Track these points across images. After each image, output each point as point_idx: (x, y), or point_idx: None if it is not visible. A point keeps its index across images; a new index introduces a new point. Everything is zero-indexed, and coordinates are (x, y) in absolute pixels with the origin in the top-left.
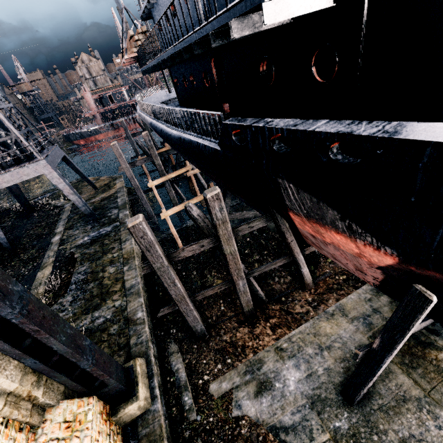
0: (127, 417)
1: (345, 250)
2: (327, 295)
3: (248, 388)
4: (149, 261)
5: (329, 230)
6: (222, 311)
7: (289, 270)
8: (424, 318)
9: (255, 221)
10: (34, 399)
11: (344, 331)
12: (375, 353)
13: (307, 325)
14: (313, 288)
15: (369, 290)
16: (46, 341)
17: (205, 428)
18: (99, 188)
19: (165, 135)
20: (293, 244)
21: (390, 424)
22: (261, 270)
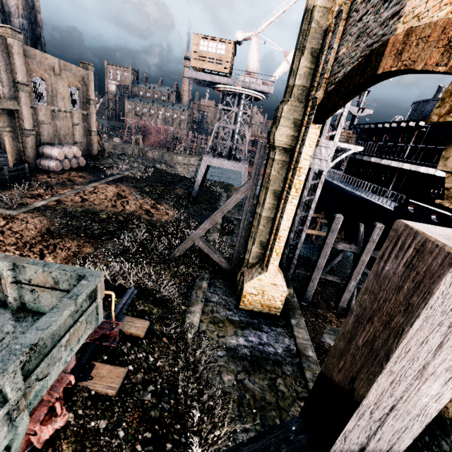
0: None
1: None
2: None
3: (331, 336)
4: (327, 237)
5: None
6: (319, 300)
7: None
8: None
9: None
10: None
11: None
12: None
13: None
14: None
15: None
16: (303, 232)
17: None
18: None
19: (340, 190)
20: None
21: None
22: None
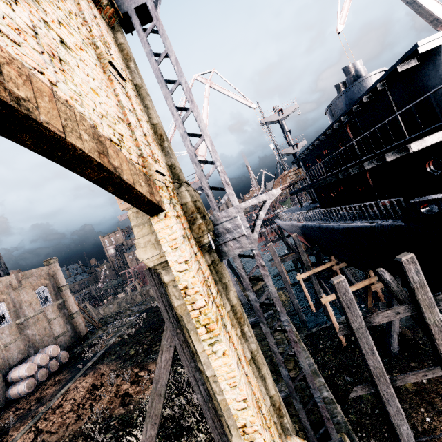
0: None
1: None
2: None
3: None
4: (348, 320)
5: None
6: (430, 423)
7: None
8: None
9: None
10: (281, 416)
11: None
12: None
13: None
14: None
15: None
16: (298, 355)
17: None
18: None
19: (325, 229)
20: None
21: None
22: None
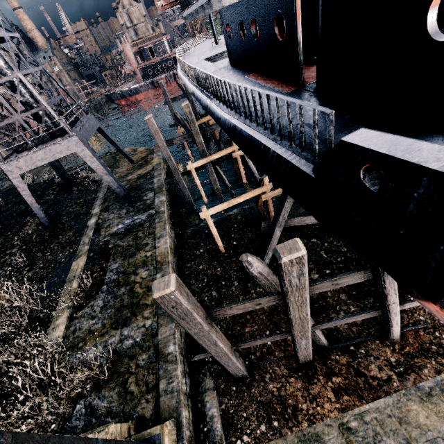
0: None
1: None
2: (421, 359)
3: None
4: (184, 328)
5: None
6: (268, 348)
7: (361, 305)
8: None
9: (344, 278)
10: None
11: None
12: None
13: (388, 401)
14: (399, 344)
15: None
16: None
17: None
18: (136, 162)
19: (211, 115)
20: (393, 306)
21: None
22: (333, 324)
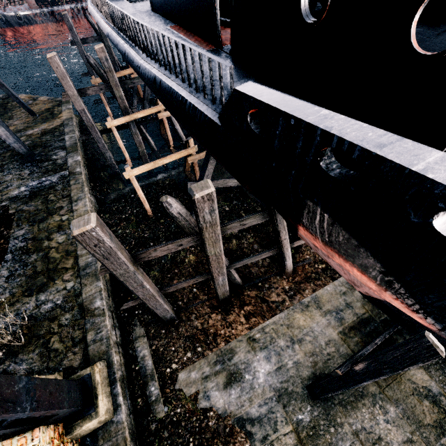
0: (85, 432)
1: (353, 275)
2: (305, 284)
3: (218, 379)
4: (109, 269)
5: (351, 265)
6: (194, 294)
7: None
8: (396, 323)
9: (249, 219)
10: None
11: (316, 325)
12: (355, 374)
13: (282, 316)
14: (292, 276)
15: (346, 283)
16: None
17: (173, 419)
18: (37, 114)
19: (131, 63)
20: (285, 242)
21: (347, 418)
22: (244, 263)
